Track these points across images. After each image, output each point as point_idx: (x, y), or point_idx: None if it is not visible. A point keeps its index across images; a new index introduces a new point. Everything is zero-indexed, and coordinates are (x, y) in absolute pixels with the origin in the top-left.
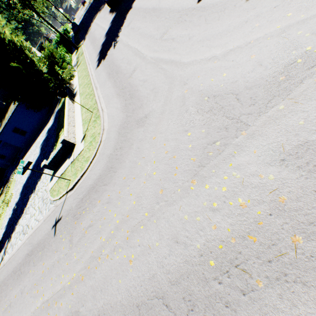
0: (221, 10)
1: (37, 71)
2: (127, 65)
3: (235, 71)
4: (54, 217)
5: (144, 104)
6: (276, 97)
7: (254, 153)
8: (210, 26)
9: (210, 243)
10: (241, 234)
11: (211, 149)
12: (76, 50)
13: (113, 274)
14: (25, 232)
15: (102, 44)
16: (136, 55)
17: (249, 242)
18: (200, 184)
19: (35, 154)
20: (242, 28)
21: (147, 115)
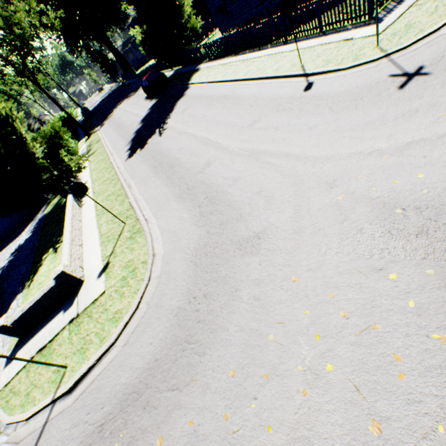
0: (356, 98)
1: (26, 153)
2: (191, 157)
3: (441, 170)
4: None
5: (246, 214)
6: None
7: None
8: (345, 115)
9: None
10: None
11: None
12: (88, 136)
13: None
14: None
15: (136, 131)
16: (207, 145)
17: None
18: None
19: None
20: (415, 118)
21: (260, 234)
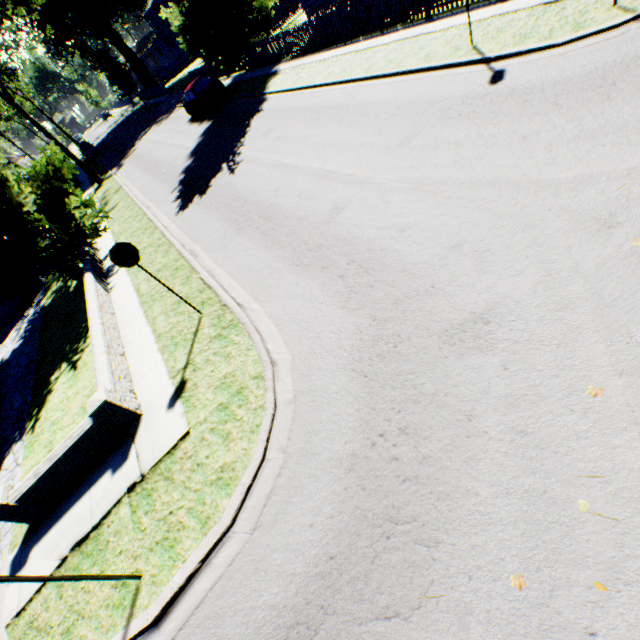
0: (602, 85)
1: (7, 205)
2: (302, 200)
3: None
4: None
5: (444, 283)
6: None
7: None
8: (591, 111)
9: None
10: None
11: None
12: (98, 183)
13: None
14: None
15: (185, 170)
16: (326, 179)
17: None
18: None
19: None
20: None
21: (486, 315)
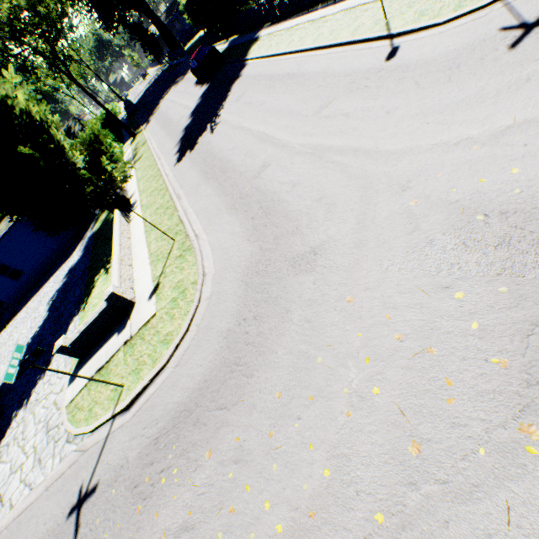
0: (450, 67)
1: (66, 164)
2: (246, 159)
3: None
4: (75, 484)
5: (303, 226)
6: None
7: None
8: (434, 92)
9: None
10: None
11: None
12: (133, 137)
13: None
14: None
15: (185, 128)
16: (264, 142)
17: None
18: None
19: (36, 318)
20: (523, 91)
21: (316, 249)
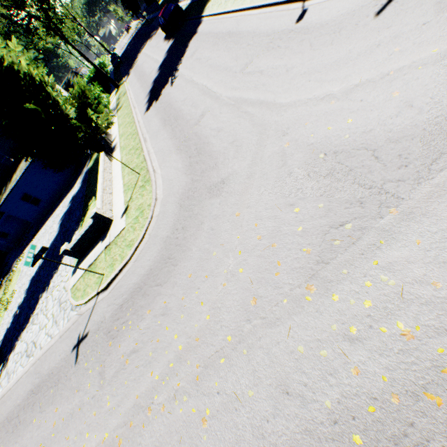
0: (335, 31)
1: (62, 115)
2: (192, 109)
3: (367, 115)
4: (76, 333)
5: (219, 163)
6: (445, 155)
7: (417, 244)
8: (319, 53)
9: (349, 401)
10: (409, 389)
11: (337, 236)
12: (117, 88)
13: (173, 442)
14: (30, 353)
15: (154, 81)
16: (205, 94)
17: (428, 405)
18: (322, 292)
19: (52, 233)
20: (373, 55)
21: (225, 180)
